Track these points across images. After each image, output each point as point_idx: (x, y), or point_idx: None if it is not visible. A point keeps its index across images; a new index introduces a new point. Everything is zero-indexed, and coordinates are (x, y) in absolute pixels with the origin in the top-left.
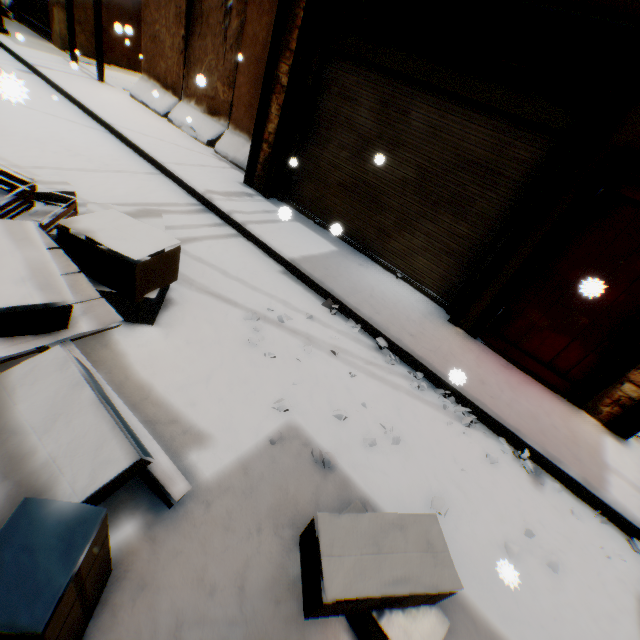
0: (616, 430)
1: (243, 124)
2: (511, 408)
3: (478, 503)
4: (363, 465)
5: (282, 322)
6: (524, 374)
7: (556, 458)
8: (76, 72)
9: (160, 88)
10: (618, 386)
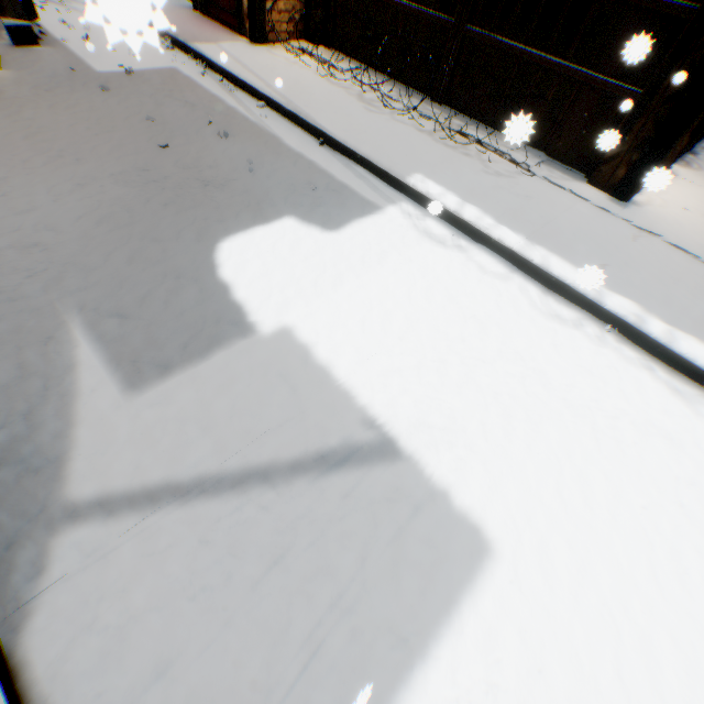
0: (253, 40)
1: None
2: (178, 28)
3: (114, 45)
4: (61, 31)
5: (63, 4)
6: (222, 27)
7: (177, 36)
8: None
9: None
10: (244, 5)
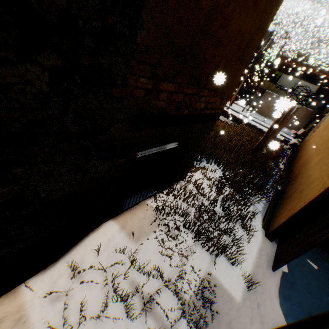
0: None
1: (286, 126)
2: None
3: None
4: None
5: None
6: None
7: None
8: (238, 110)
9: (259, 115)
10: None
